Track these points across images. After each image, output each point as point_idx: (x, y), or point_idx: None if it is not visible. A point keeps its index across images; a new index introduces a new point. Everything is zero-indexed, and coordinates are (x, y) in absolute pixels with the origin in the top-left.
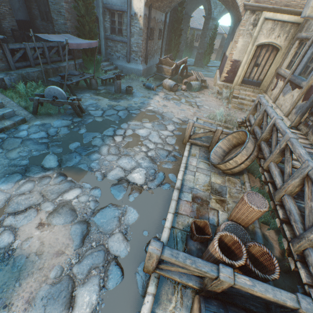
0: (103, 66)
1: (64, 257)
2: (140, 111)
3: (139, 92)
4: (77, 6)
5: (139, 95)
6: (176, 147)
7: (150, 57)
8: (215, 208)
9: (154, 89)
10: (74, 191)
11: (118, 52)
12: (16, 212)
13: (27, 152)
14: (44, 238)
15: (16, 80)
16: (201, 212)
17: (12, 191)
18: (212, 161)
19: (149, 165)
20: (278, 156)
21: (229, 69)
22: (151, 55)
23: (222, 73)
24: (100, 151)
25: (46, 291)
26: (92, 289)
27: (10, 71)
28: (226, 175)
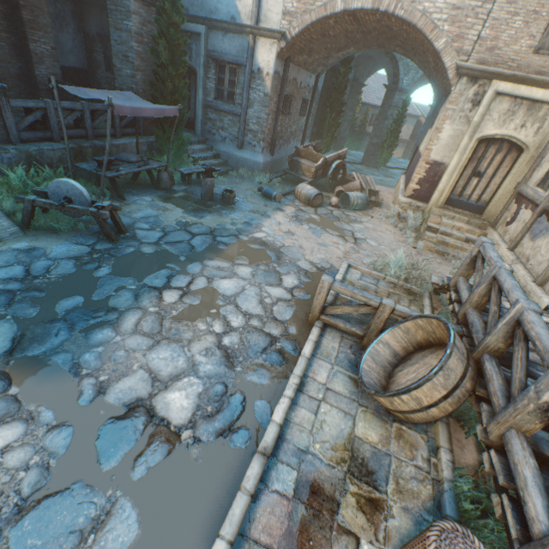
0: (193, 150)
1: None
2: (236, 240)
3: (247, 202)
4: (157, 49)
5: (245, 207)
6: (291, 329)
7: (281, 143)
8: (352, 527)
9: (278, 199)
10: (5, 432)
11: (224, 129)
12: None
13: None
14: None
15: (13, 162)
16: (312, 540)
17: None
18: (362, 379)
19: (218, 370)
20: (530, 419)
21: (423, 177)
22: (284, 140)
23: (409, 183)
24: (119, 324)
25: None
26: None
27: (7, 144)
28: (393, 418)
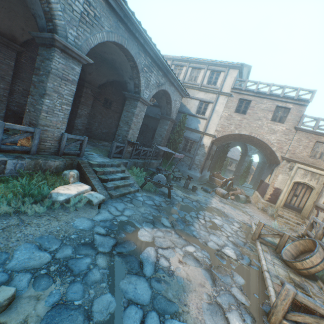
0: (172, 167)
1: (206, 289)
2: (207, 206)
3: (199, 192)
4: (173, 135)
5: (200, 193)
6: (248, 241)
7: (203, 169)
8: None
9: (210, 192)
10: (191, 247)
11: (183, 161)
12: (162, 247)
13: (149, 211)
14: (187, 271)
15: (132, 165)
16: None
17: (153, 233)
18: (285, 259)
19: (234, 247)
20: None
21: (272, 193)
22: (204, 168)
23: (266, 194)
24: (194, 226)
25: (207, 305)
26: (237, 317)
27: (129, 159)
28: (301, 276)
